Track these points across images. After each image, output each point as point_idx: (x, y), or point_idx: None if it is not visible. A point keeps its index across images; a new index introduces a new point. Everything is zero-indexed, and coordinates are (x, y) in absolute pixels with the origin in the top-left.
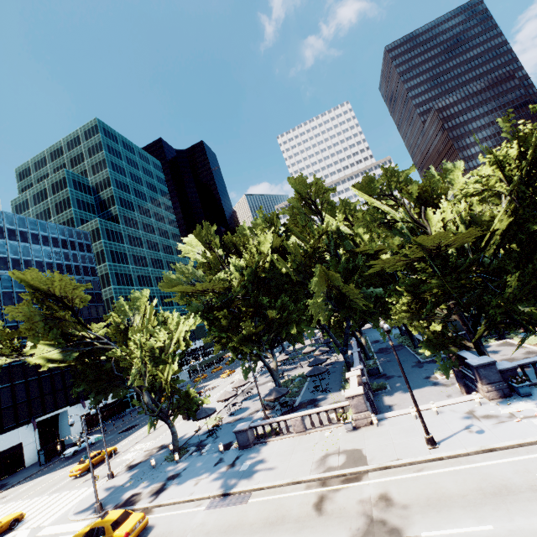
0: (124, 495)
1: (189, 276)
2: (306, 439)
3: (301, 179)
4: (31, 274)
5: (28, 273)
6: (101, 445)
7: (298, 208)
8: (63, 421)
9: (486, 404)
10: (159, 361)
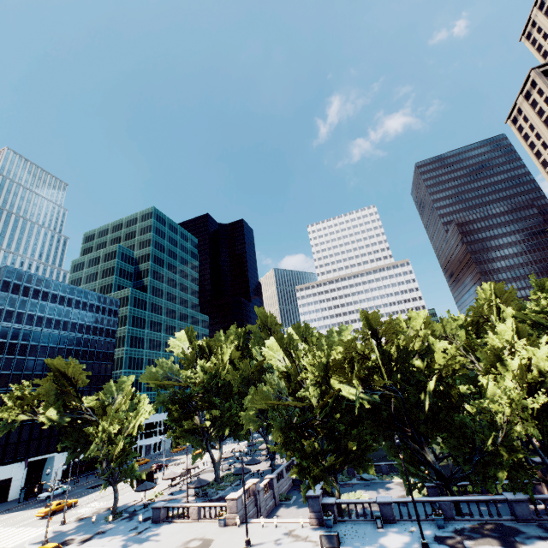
0: (65, 538)
1: (166, 370)
2: (194, 525)
3: (263, 310)
4: (58, 362)
5: (56, 361)
6: (69, 495)
7: (255, 332)
8: (49, 465)
9: (305, 527)
10: (112, 441)
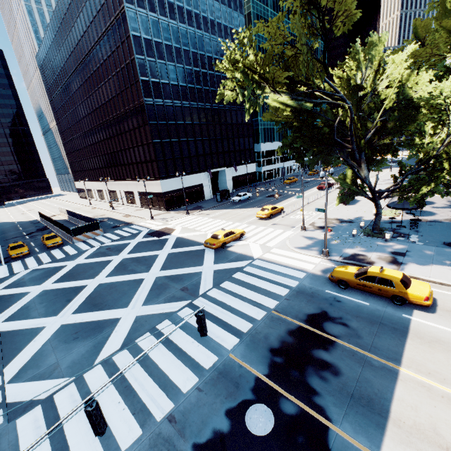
0: (341, 250)
1: None
2: None
3: None
4: None
5: None
6: (257, 201)
7: None
8: (221, 177)
9: None
10: None
